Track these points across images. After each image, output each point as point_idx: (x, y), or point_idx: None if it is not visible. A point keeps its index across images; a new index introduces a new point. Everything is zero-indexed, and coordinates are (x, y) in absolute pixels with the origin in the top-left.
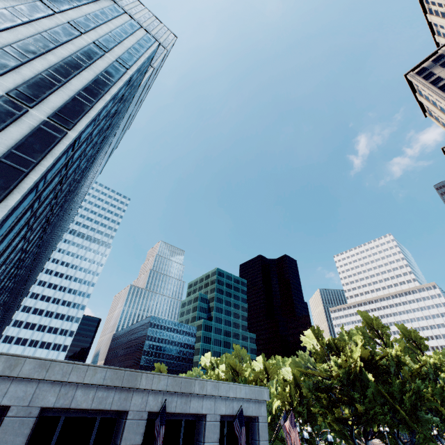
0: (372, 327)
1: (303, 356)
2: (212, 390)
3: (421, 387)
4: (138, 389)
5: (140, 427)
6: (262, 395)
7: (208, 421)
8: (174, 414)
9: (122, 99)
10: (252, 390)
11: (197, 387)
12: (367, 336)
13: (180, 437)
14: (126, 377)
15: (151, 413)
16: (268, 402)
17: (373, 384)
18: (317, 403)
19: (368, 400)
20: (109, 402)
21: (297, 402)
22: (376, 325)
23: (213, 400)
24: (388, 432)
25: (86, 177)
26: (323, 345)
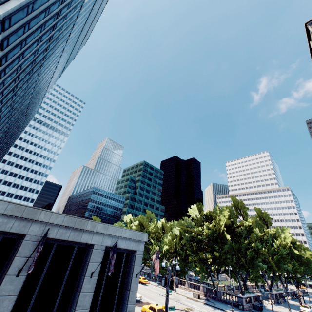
0: (237, 207)
1: (187, 220)
2: (101, 229)
3: (259, 247)
4: (37, 221)
5: (34, 246)
6: (142, 238)
7: (95, 249)
8: (67, 241)
9: (64, 2)
10: (135, 233)
11: (89, 226)
12: (232, 212)
13: (72, 257)
14: (27, 211)
15: (47, 238)
16: (161, 246)
17: (229, 241)
18: (190, 249)
19: (223, 251)
20: (9, 226)
21: (180, 248)
22: (240, 205)
23: (102, 236)
24: (231, 270)
25: (40, 73)
26: (202, 215)
